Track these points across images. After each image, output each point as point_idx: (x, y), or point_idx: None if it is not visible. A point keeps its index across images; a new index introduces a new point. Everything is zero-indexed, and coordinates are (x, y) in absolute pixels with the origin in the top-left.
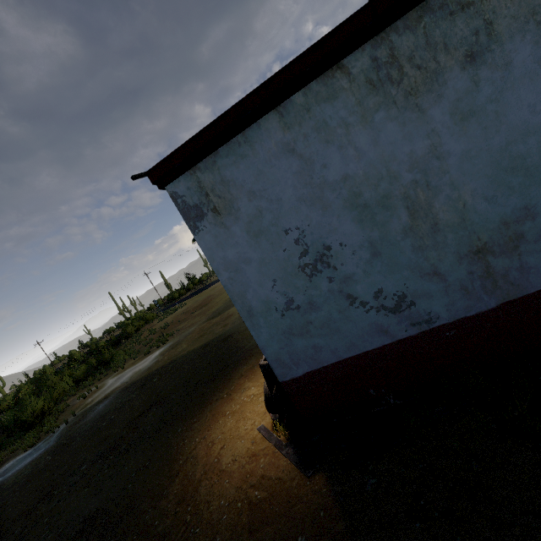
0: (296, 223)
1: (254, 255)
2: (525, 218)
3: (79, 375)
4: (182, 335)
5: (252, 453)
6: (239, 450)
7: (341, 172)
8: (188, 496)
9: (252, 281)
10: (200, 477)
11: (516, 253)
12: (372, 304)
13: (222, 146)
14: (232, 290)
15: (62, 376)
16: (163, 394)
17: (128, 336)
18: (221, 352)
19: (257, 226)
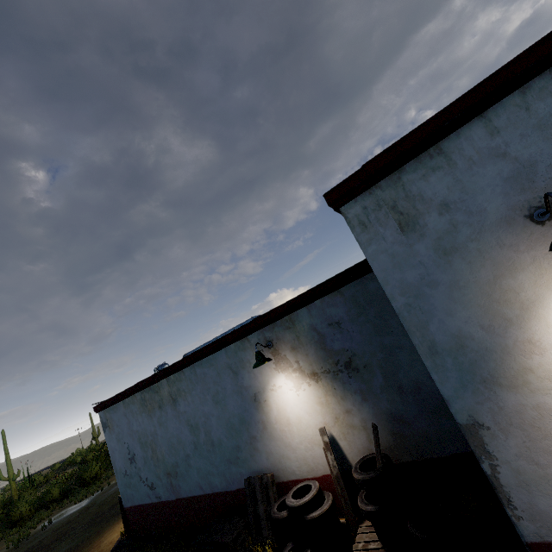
0: (127, 441)
1: (118, 448)
2: (177, 466)
3: None
4: None
5: (112, 541)
6: (112, 538)
7: (137, 428)
8: None
9: (117, 458)
10: (94, 546)
11: (177, 479)
12: (146, 483)
13: (111, 406)
14: (112, 459)
15: None
16: None
17: None
18: None
19: (118, 437)
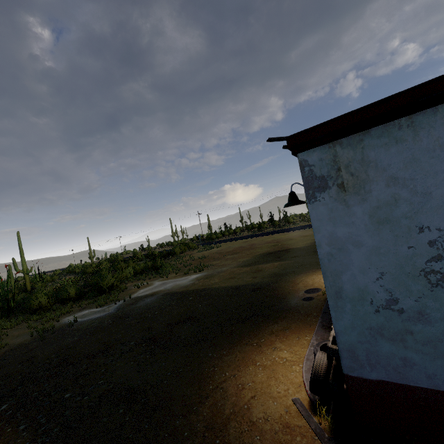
0: (439, 223)
1: (367, 241)
2: None
3: (138, 269)
4: (215, 270)
5: (286, 423)
6: (271, 410)
7: None
8: (216, 427)
9: (354, 264)
10: (229, 414)
11: None
12: None
13: (377, 126)
14: (327, 265)
15: (127, 265)
16: (197, 313)
17: (175, 254)
18: (250, 300)
19: (385, 213)
